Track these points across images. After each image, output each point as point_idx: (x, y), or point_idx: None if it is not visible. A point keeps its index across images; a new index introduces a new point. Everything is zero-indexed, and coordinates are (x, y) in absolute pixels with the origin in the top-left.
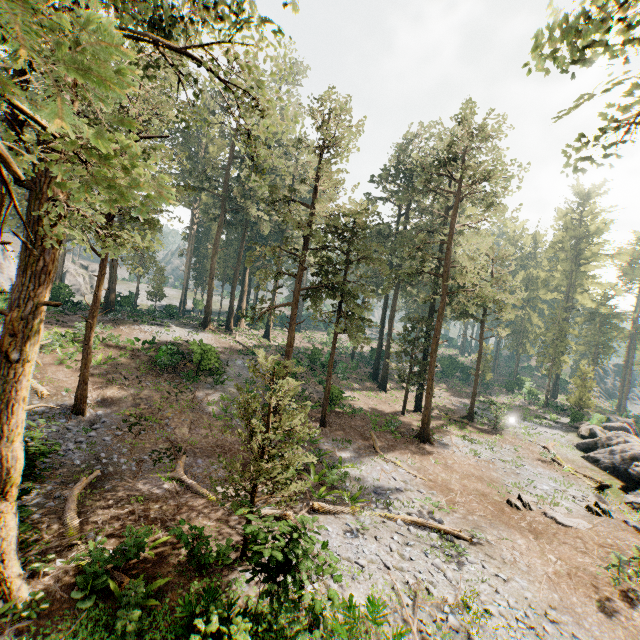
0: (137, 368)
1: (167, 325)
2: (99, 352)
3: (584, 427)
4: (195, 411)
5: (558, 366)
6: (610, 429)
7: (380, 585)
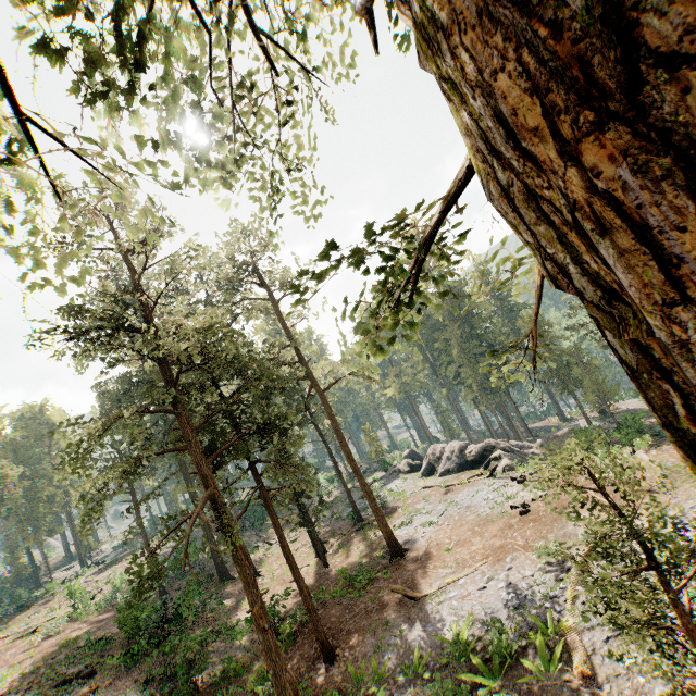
0: None
1: None
2: None
3: (402, 465)
4: None
5: None
6: (408, 457)
7: None
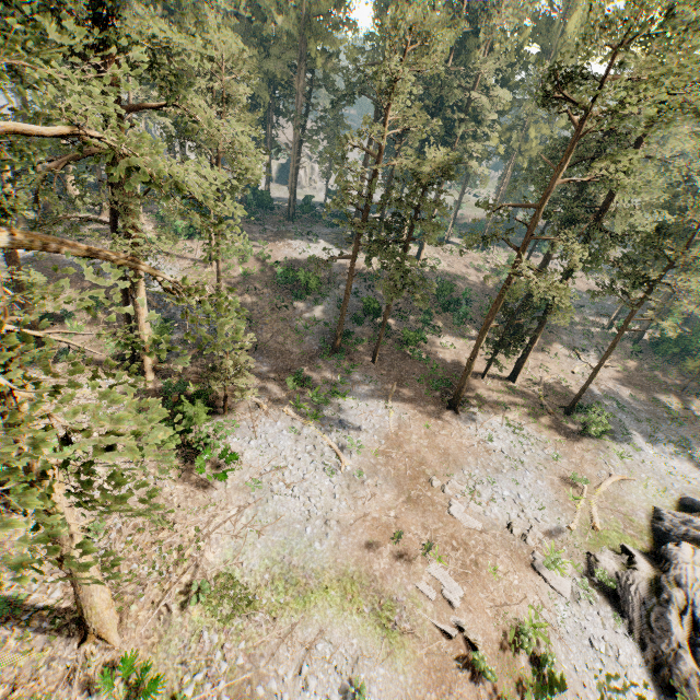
0: (267, 281)
1: (316, 241)
2: (250, 265)
3: None
4: (285, 323)
5: None
6: None
7: (265, 457)
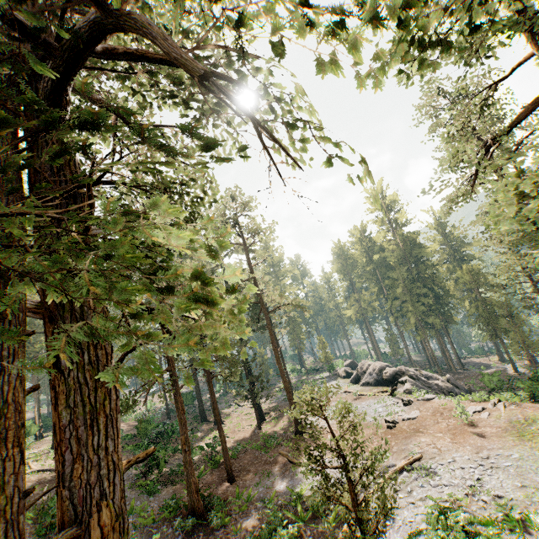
0: None
1: None
2: None
3: (341, 371)
4: None
5: (303, 343)
6: (348, 365)
7: None
